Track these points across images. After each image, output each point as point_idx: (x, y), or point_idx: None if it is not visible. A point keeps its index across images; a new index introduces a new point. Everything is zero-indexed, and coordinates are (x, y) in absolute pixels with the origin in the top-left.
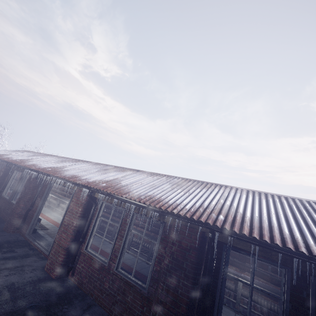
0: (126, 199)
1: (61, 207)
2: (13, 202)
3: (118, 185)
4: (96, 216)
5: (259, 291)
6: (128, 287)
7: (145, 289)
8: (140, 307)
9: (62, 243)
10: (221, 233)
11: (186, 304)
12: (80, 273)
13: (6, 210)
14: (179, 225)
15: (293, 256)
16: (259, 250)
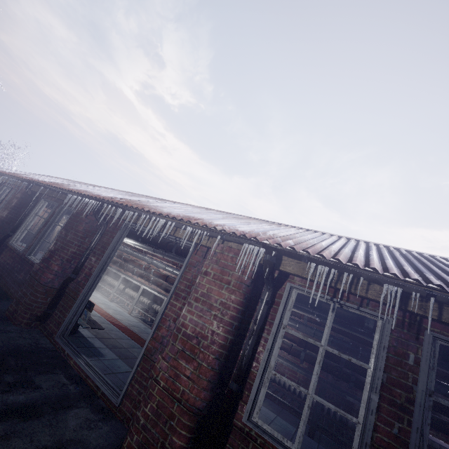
0: (423, 289)
1: (106, 283)
2: (32, 258)
3: (331, 248)
4: (276, 322)
5: None
6: None
7: None
8: None
9: (185, 390)
10: None
11: None
12: None
13: (15, 272)
14: None
15: None
16: None
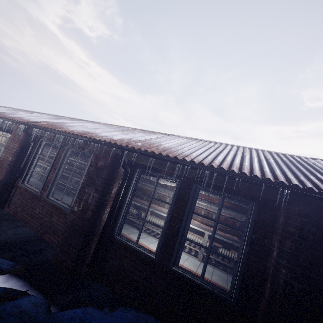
0: (59, 132)
1: None
2: None
3: (59, 125)
4: (34, 153)
5: (192, 230)
6: (55, 210)
7: (68, 209)
8: (63, 224)
9: None
10: (129, 151)
11: (92, 211)
12: (15, 204)
13: None
14: (98, 148)
15: (177, 162)
16: (157, 164)
